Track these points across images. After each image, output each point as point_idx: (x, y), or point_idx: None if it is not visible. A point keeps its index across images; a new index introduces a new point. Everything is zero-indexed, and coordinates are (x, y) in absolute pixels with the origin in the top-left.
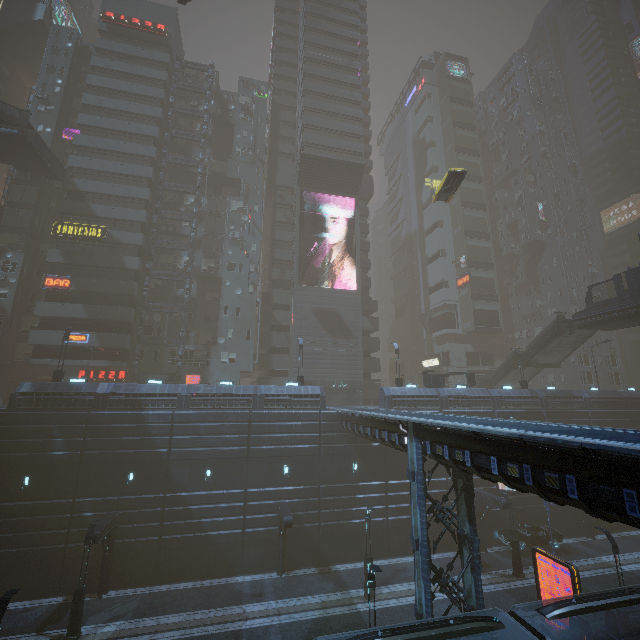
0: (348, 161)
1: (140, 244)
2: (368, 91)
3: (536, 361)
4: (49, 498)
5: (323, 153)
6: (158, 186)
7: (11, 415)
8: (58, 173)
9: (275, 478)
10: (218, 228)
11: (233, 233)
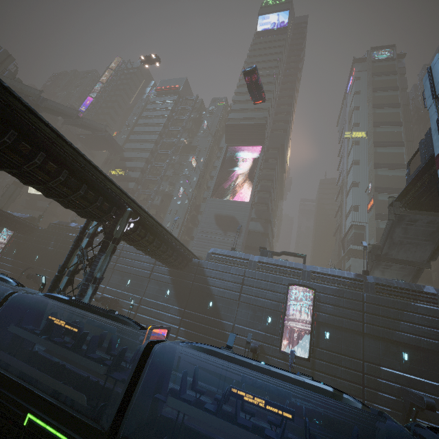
0: (254, 123)
1: (137, 177)
2: (294, 86)
3: (390, 256)
4: (41, 267)
5: (239, 122)
6: (155, 152)
7: (45, 230)
8: (119, 151)
9: (122, 285)
10: (180, 170)
11: (185, 172)
